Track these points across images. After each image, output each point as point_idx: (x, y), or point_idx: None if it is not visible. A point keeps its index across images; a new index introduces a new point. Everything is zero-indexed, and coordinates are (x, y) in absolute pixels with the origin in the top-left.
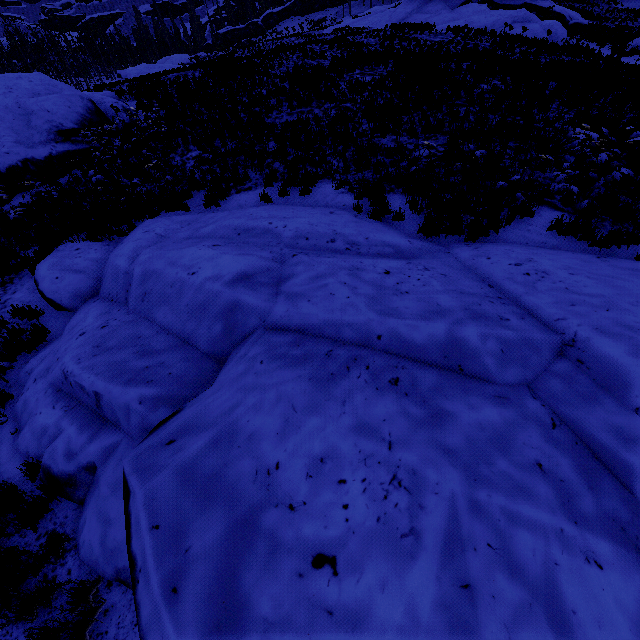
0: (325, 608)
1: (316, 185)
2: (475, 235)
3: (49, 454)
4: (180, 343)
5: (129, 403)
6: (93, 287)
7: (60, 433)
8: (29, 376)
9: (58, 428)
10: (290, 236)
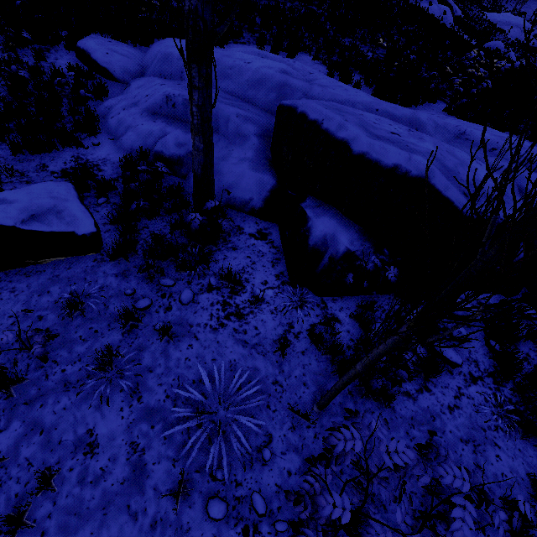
0: (401, 139)
1: (297, 54)
2: (404, 104)
3: (162, 143)
4: (244, 101)
5: (230, 115)
6: (138, 70)
7: (166, 135)
8: (109, 110)
9: (163, 132)
10: (299, 68)
